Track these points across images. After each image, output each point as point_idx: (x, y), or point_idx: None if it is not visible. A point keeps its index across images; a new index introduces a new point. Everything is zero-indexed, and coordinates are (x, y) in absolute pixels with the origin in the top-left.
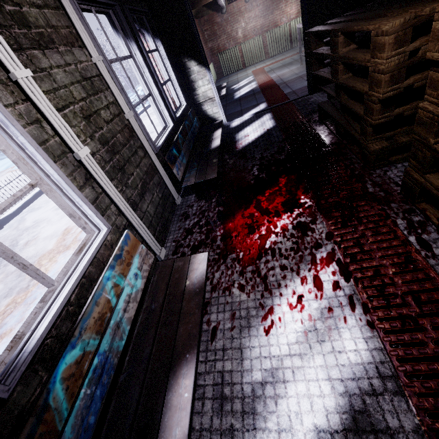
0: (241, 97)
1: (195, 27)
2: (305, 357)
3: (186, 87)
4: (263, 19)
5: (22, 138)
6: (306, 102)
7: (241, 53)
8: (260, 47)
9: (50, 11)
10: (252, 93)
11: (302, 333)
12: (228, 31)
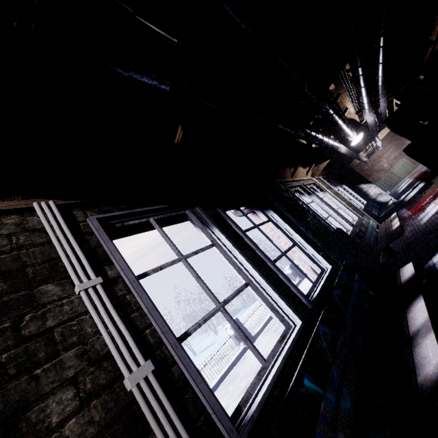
0: (403, 189)
1: (357, 173)
2: (435, 206)
3: (363, 196)
4: (398, 150)
5: (335, 200)
6: None
7: (393, 174)
8: (407, 163)
9: (324, 184)
10: (410, 184)
11: (434, 205)
12: (376, 169)
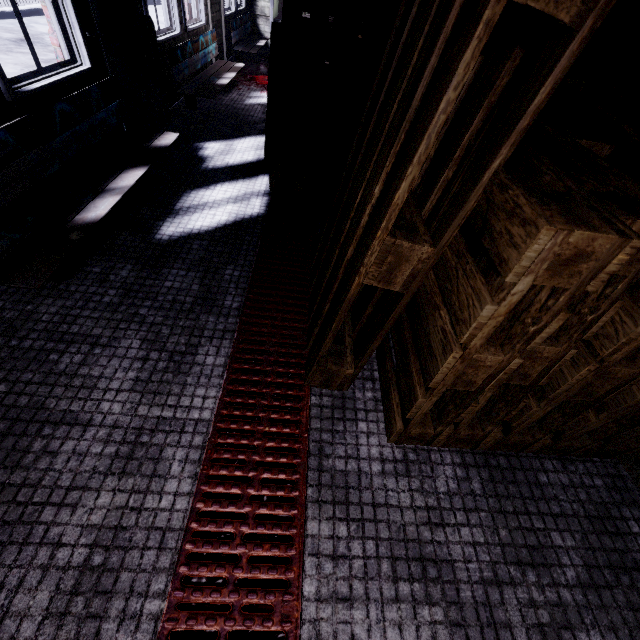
0: None
1: None
2: None
3: None
4: None
5: None
6: None
7: None
8: None
9: None
10: None
11: None
12: None
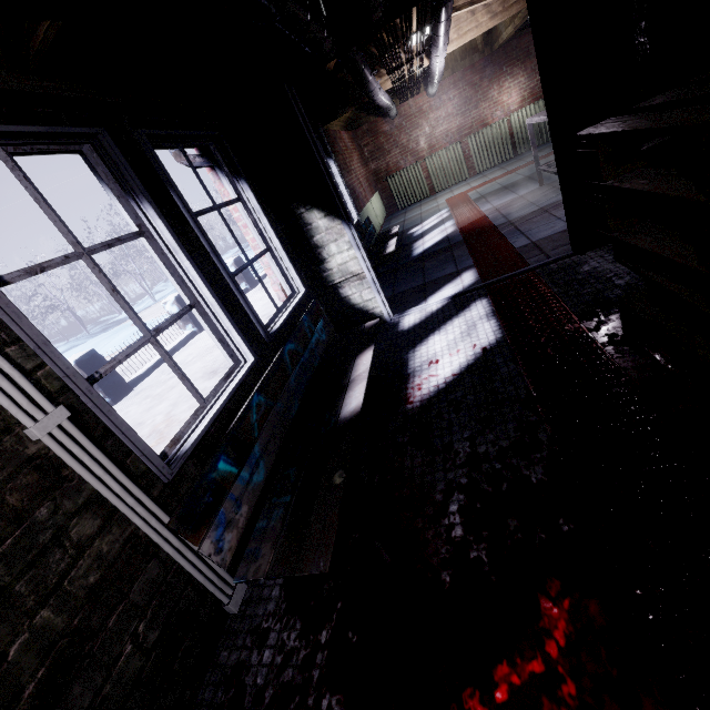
0: (426, 254)
1: (317, 150)
2: None
3: (307, 257)
4: (460, 118)
5: None
6: (573, 274)
7: (426, 173)
8: (460, 160)
9: None
10: (447, 245)
11: None
12: (403, 143)
